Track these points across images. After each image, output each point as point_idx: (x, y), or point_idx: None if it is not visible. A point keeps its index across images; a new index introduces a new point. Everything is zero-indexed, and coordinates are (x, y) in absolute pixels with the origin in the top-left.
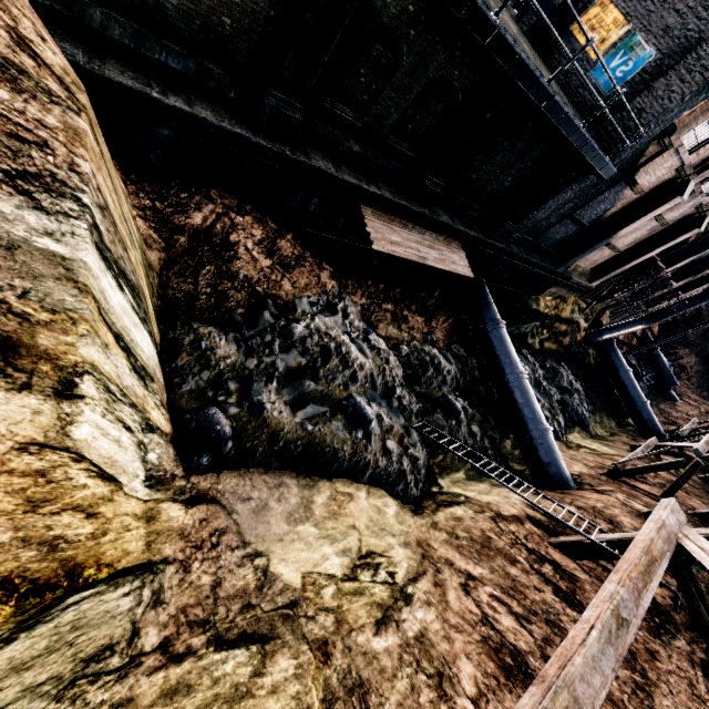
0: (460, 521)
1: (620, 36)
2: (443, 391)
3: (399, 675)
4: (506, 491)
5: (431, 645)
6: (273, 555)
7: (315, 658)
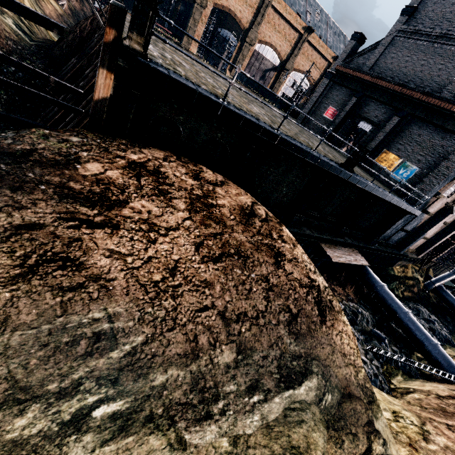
0: (420, 400)
1: (399, 163)
2: (369, 327)
3: None
4: (433, 383)
5: (454, 450)
6: None
7: (411, 449)
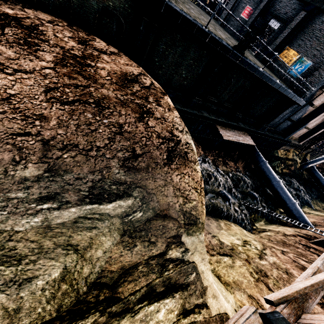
0: (270, 236)
1: (297, 58)
2: (248, 190)
3: (273, 270)
4: (284, 227)
5: (279, 265)
6: (219, 237)
7: (246, 262)
